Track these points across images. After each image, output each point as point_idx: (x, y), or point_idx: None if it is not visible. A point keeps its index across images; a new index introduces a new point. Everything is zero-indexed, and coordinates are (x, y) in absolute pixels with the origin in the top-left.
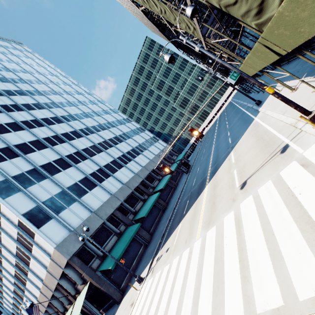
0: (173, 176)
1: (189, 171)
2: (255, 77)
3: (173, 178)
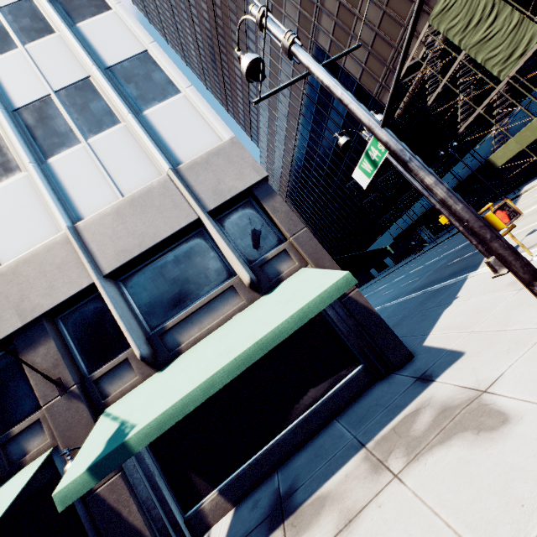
0: None
1: None
2: (527, 150)
3: None
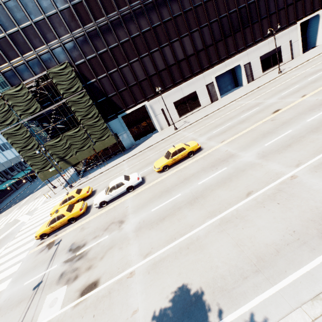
0: (19, 181)
1: (33, 181)
2: None
3: (18, 182)
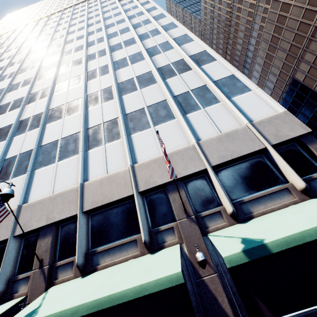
0: None
1: None
2: None
3: None
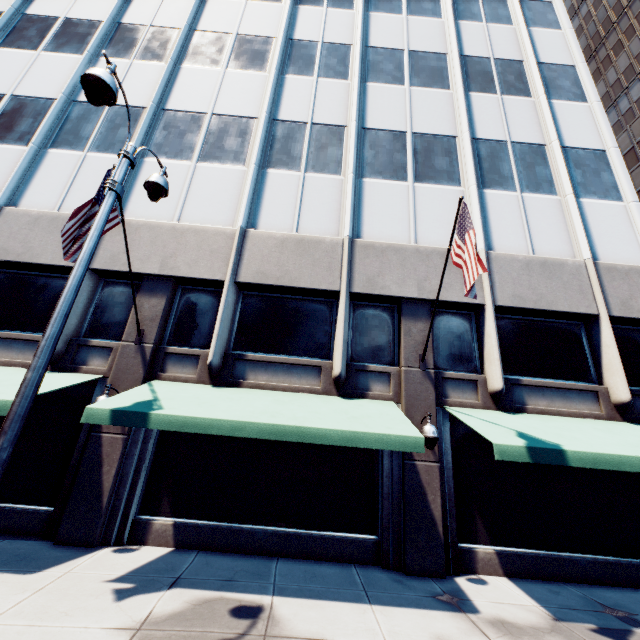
0: None
1: None
2: None
3: None
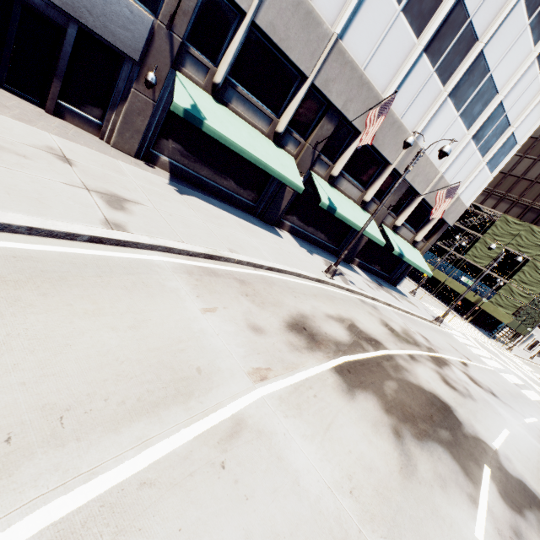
0: None
1: None
2: None
3: None
